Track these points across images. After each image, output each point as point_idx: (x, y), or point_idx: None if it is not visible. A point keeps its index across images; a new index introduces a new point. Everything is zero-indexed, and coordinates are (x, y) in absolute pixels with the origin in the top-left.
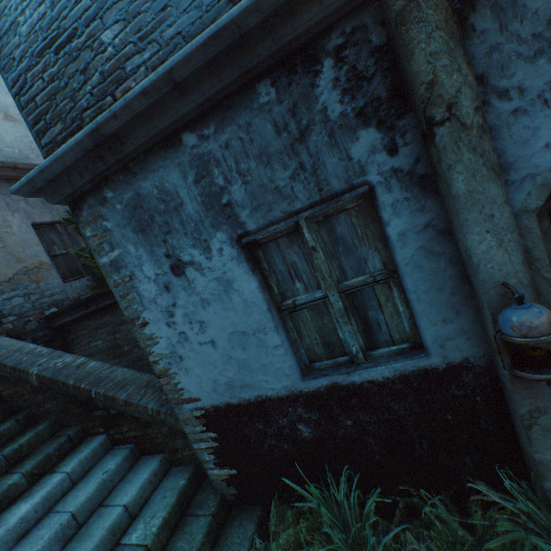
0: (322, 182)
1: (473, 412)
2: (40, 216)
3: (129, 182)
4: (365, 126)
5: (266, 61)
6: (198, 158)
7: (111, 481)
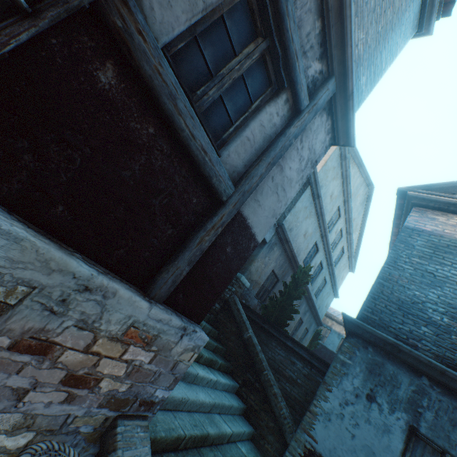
0: None
1: None
2: (276, 269)
3: (383, 357)
4: None
5: None
6: (422, 387)
7: (237, 410)
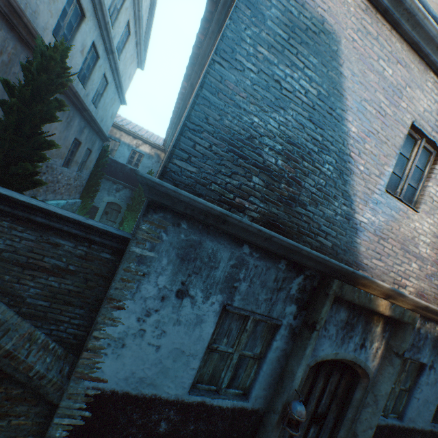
0: (272, 309)
1: (244, 434)
2: None
3: (202, 232)
4: (295, 304)
5: (292, 258)
6: (242, 259)
7: None
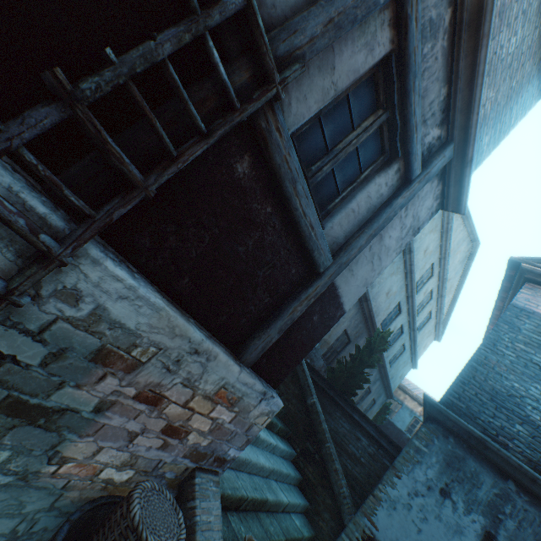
0: None
1: None
2: (349, 328)
3: (465, 450)
4: None
5: None
6: (506, 492)
7: (293, 480)
